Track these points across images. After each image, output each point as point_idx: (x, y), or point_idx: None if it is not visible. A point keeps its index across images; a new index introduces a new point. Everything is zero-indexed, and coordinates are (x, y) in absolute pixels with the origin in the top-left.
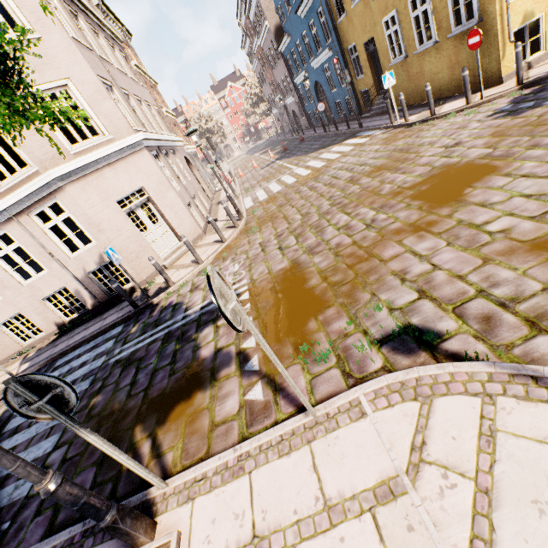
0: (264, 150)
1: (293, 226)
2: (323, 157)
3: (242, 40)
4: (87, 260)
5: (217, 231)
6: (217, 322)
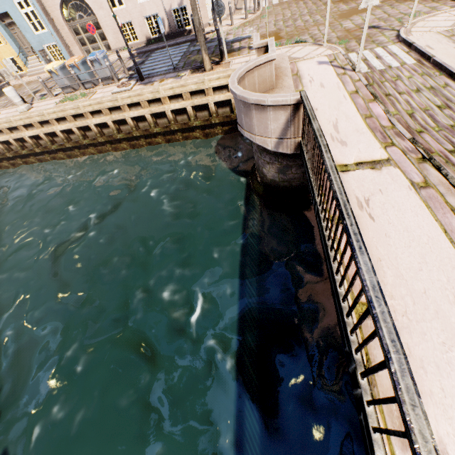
0: None
1: (285, 18)
2: None
3: None
4: (174, 0)
5: (246, 10)
6: (240, 42)
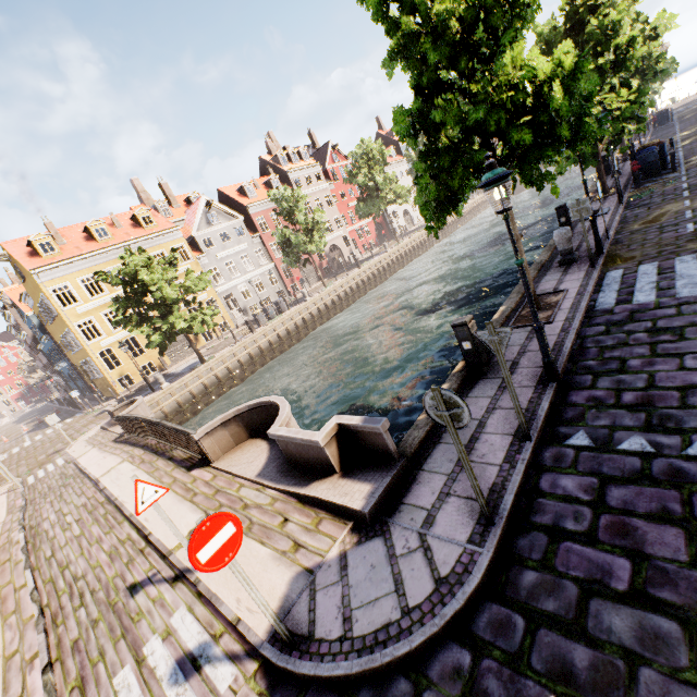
0: (32, 419)
1: None
2: (47, 431)
3: (8, 328)
4: None
5: None
6: None
